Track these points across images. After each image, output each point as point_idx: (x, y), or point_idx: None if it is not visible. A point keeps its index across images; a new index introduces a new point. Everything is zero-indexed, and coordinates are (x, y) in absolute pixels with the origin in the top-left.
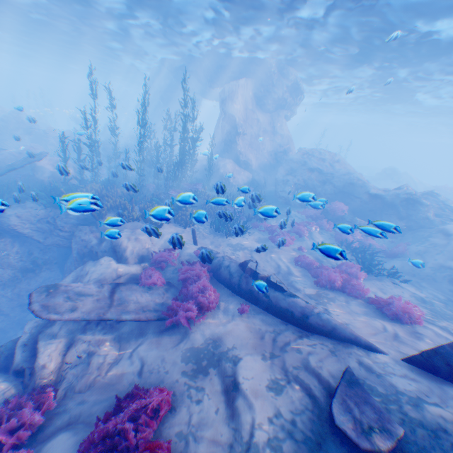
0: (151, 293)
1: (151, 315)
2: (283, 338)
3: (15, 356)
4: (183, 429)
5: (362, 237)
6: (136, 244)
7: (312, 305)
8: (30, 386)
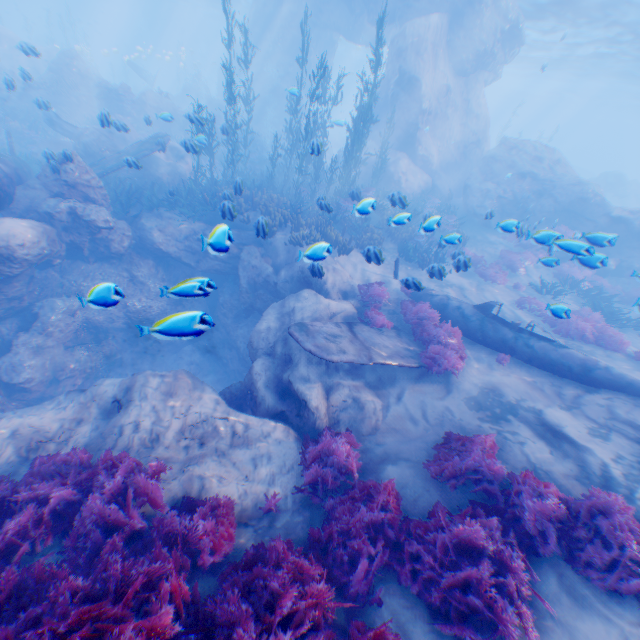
0: (388, 337)
1: (410, 361)
2: (567, 391)
3: (260, 398)
4: (525, 465)
5: (589, 277)
6: (334, 276)
7: (593, 358)
8: (305, 426)
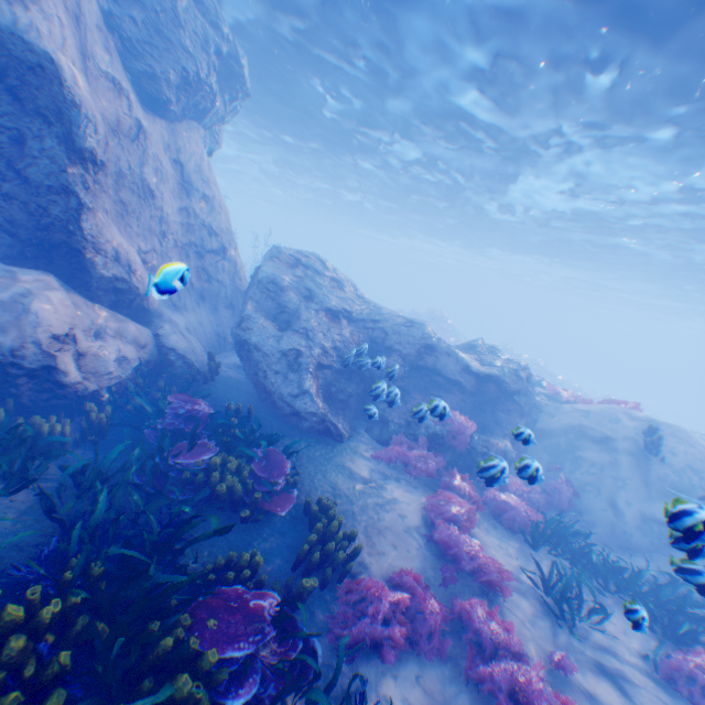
0: None
1: None
2: None
3: None
4: None
5: None
6: None
7: None
8: None
